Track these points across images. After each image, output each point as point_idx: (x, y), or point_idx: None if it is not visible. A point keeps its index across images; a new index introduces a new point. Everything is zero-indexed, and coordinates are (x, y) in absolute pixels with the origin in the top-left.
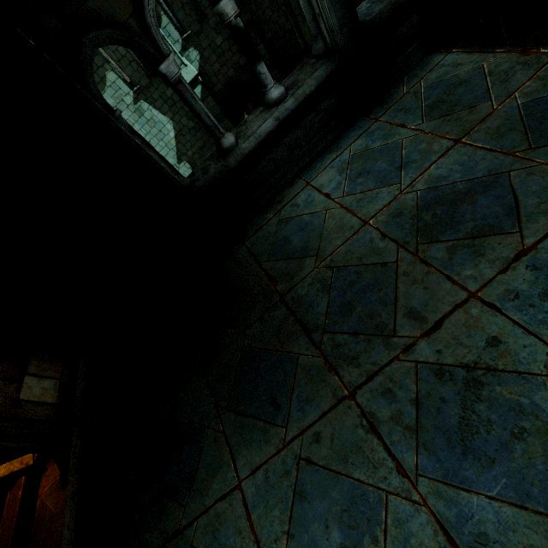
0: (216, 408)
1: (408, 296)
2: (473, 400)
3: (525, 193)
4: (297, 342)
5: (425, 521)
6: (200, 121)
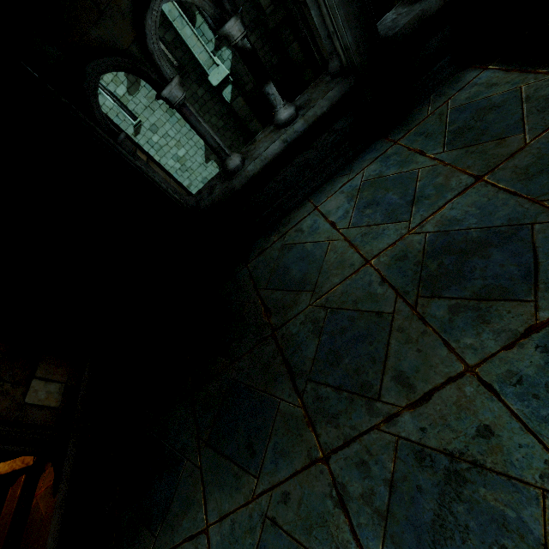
0: (197, 440)
1: (399, 357)
2: (453, 497)
3: (548, 253)
4: (281, 386)
5: None
6: (205, 142)
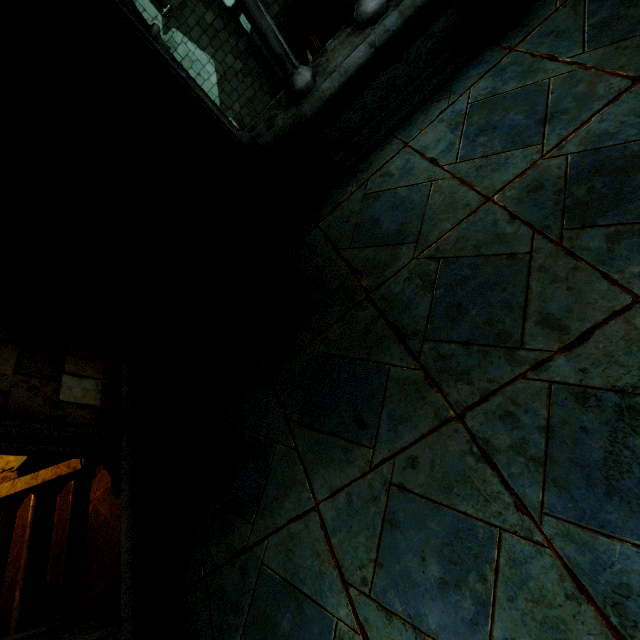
0: (286, 422)
1: (544, 299)
2: (627, 432)
3: None
4: (388, 351)
5: (549, 564)
6: (266, 46)
